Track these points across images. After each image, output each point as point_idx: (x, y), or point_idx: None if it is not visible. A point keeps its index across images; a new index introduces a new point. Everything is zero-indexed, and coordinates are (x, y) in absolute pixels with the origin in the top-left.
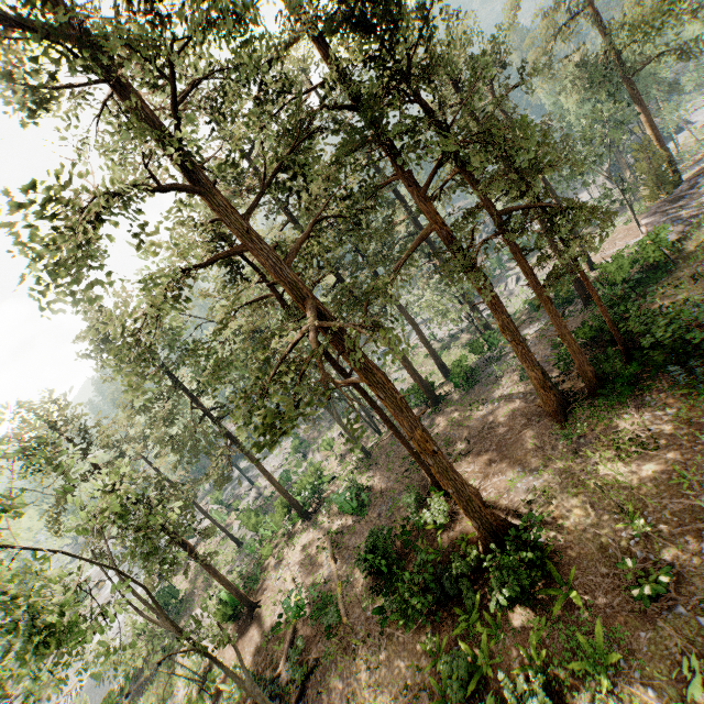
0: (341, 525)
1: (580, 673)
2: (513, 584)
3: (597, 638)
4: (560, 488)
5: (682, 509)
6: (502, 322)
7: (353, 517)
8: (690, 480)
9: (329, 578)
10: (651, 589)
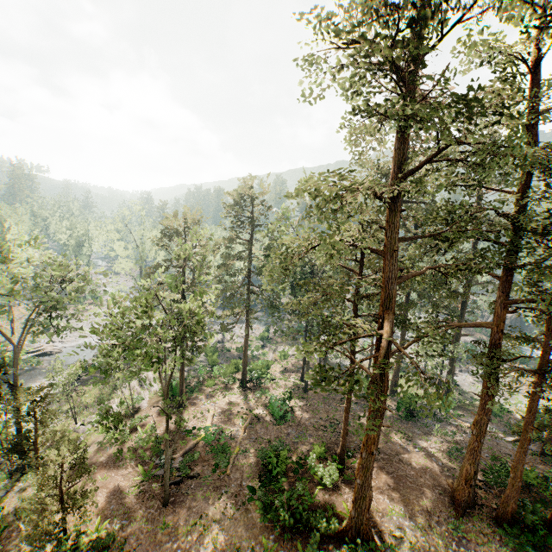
0: (261, 414)
1: None
2: None
3: None
4: None
5: None
6: (480, 419)
7: (271, 418)
8: None
9: (234, 437)
10: None
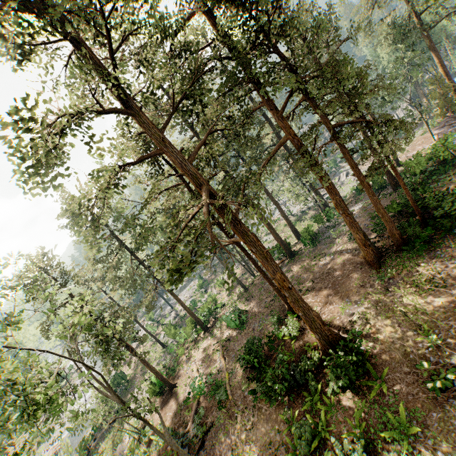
0: (228, 335)
1: (389, 439)
2: (342, 378)
3: (402, 416)
4: (376, 313)
5: None
6: (336, 201)
7: (236, 330)
8: None
9: (220, 369)
10: (441, 383)
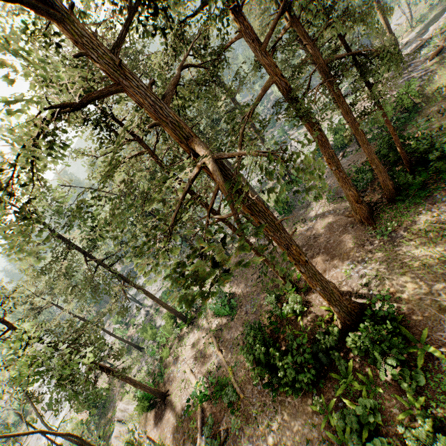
0: (218, 324)
1: None
2: (395, 355)
3: None
4: (388, 271)
5: None
6: (328, 156)
7: (226, 317)
8: None
9: (219, 365)
10: None
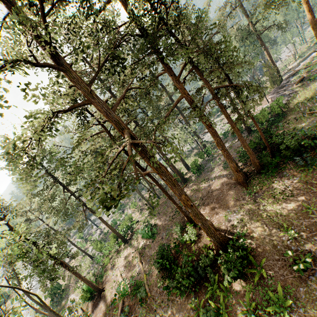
0: (143, 244)
1: (273, 312)
2: (236, 270)
3: (279, 293)
4: (249, 218)
5: (310, 224)
6: (217, 141)
7: (149, 240)
8: (312, 209)
9: (139, 272)
10: (303, 265)
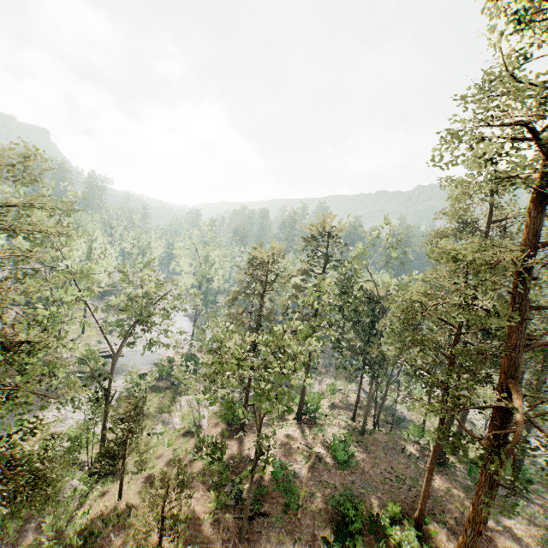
0: (321, 454)
1: None
2: None
3: None
4: None
5: None
6: None
7: (332, 459)
8: None
9: (298, 475)
10: None
